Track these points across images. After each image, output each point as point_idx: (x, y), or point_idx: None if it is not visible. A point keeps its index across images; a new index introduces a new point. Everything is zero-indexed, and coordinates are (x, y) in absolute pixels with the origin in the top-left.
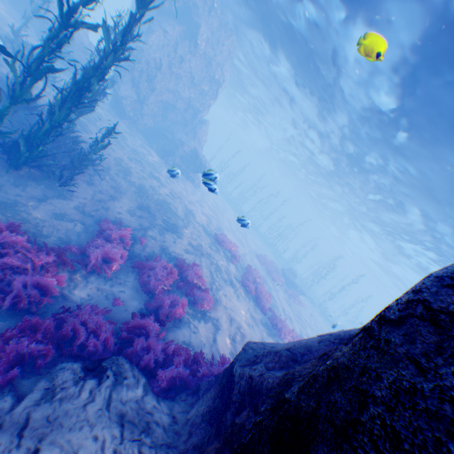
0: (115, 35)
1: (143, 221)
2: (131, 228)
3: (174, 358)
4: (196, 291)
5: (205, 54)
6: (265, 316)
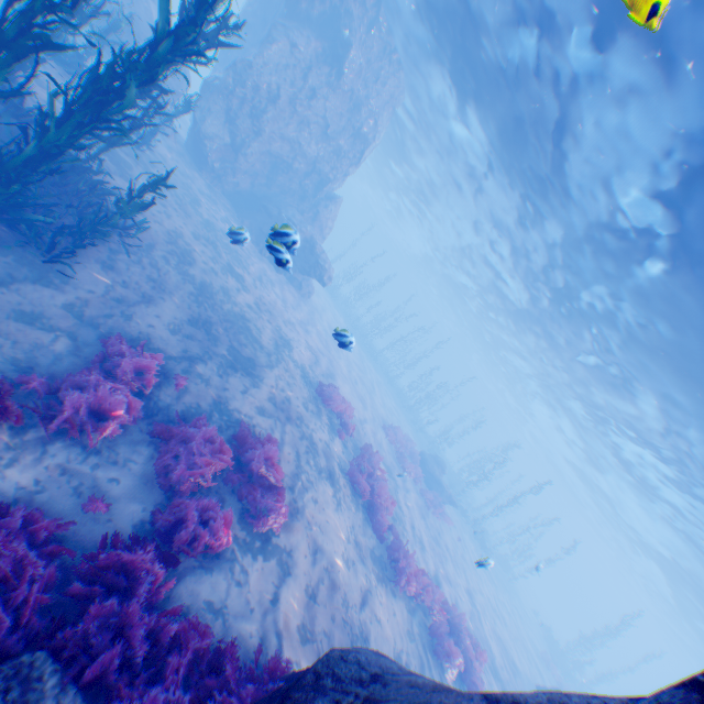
0: (193, 15)
1: (193, 347)
2: (167, 356)
3: (171, 660)
4: (259, 493)
5: (352, 92)
6: (381, 541)
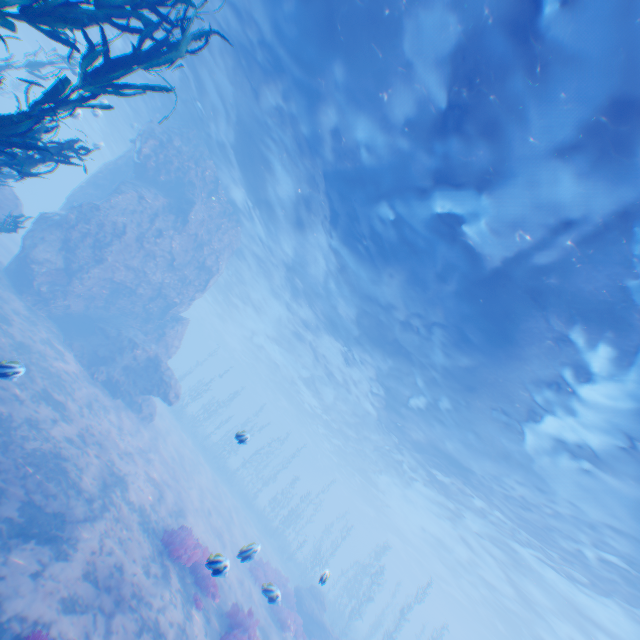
0: None
1: None
2: None
3: None
4: None
5: (197, 235)
6: None
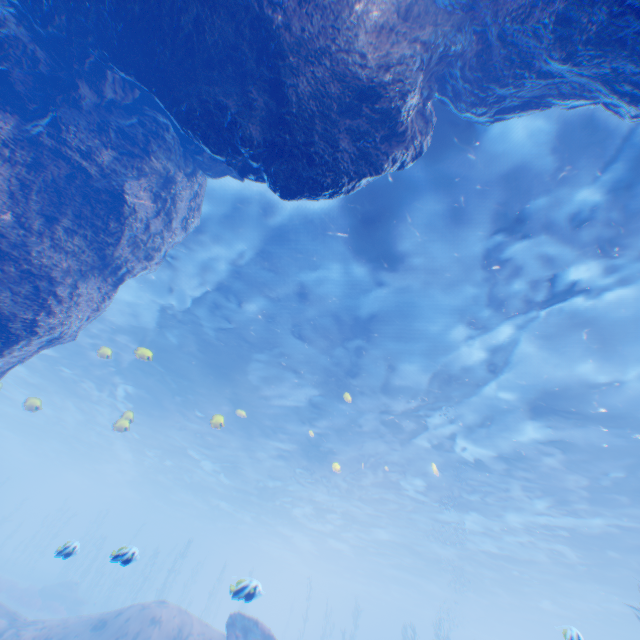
0: None
1: None
2: None
3: None
4: None
5: None
6: None
